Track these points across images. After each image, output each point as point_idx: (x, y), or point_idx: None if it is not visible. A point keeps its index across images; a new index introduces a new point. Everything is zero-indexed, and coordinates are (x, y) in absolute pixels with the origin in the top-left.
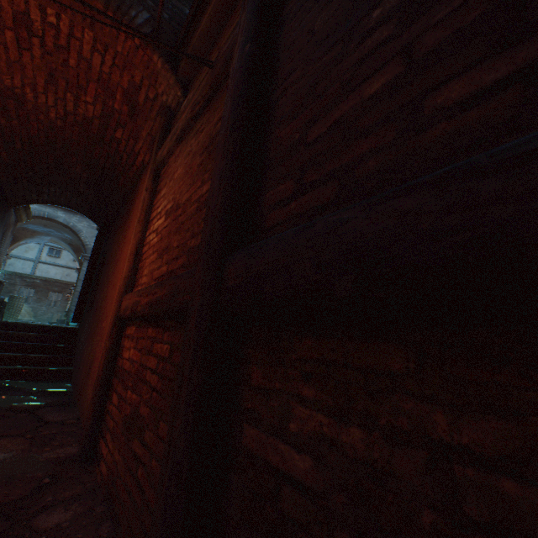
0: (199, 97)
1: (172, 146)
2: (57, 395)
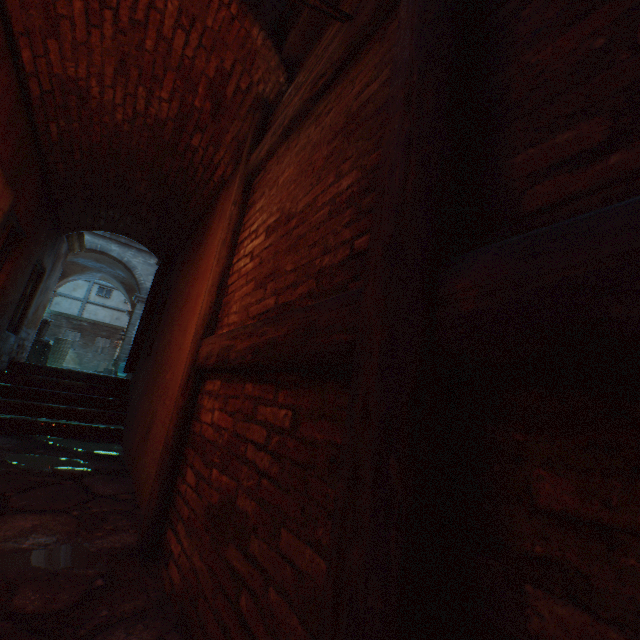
0: (326, 65)
1: (275, 144)
2: (106, 460)
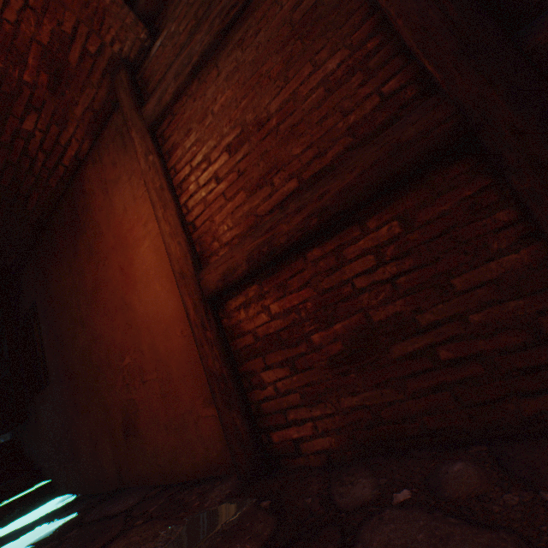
0: None
1: (183, 83)
2: (71, 506)
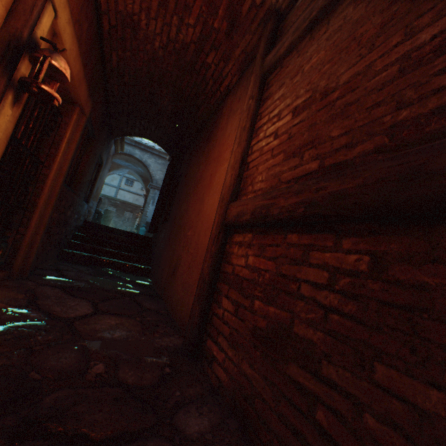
0: None
1: (296, 38)
2: (144, 287)
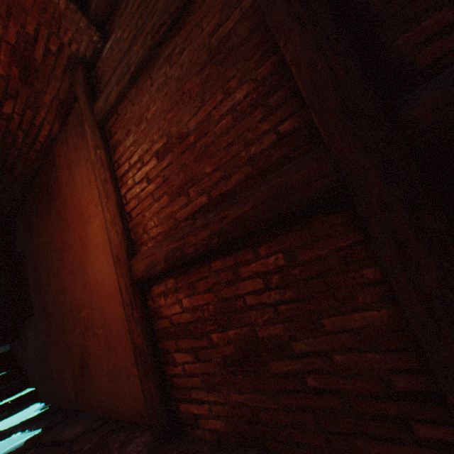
0: (164, 16)
1: (124, 89)
2: (42, 418)
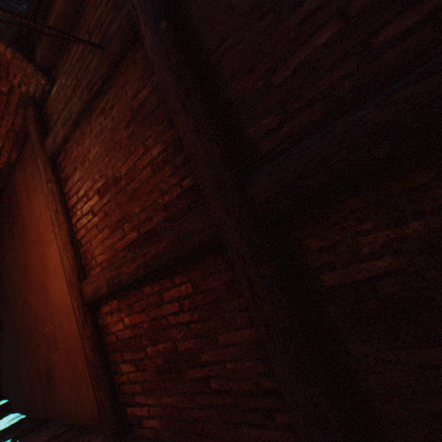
0: (95, 77)
1: (69, 131)
2: (13, 429)
